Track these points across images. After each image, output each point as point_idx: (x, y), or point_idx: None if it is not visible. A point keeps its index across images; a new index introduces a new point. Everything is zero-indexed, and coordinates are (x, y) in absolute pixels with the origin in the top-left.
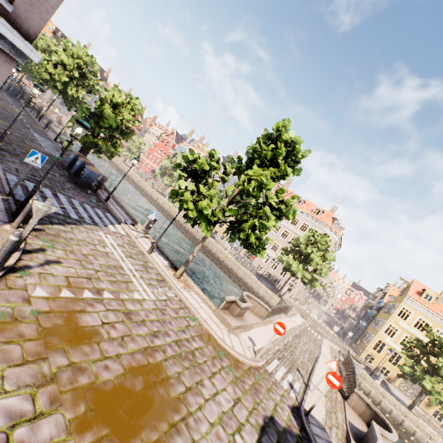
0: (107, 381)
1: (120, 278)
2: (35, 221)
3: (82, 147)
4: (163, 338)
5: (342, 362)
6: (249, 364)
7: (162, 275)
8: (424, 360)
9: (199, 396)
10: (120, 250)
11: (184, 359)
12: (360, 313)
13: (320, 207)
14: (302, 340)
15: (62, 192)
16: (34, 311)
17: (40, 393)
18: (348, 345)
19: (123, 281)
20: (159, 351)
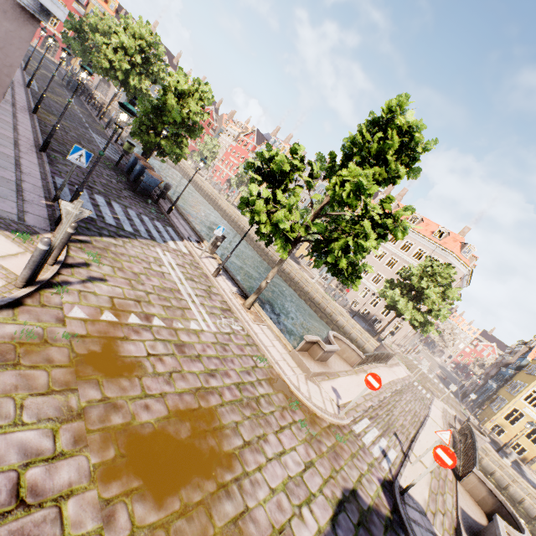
0: (146, 424)
1: (175, 303)
2: (66, 227)
3: (143, 148)
4: (221, 378)
5: (458, 430)
6: (330, 421)
7: (228, 304)
8: None
9: (259, 454)
10: (179, 271)
11: (245, 407)
12: (489, 370)
13: (444, 228)
14: (405, 397)
15: (117, 201)
16: (67, 333)
17: (63, 429)
18: (468, 410)
19: (179, 307)
20: (214, 394)
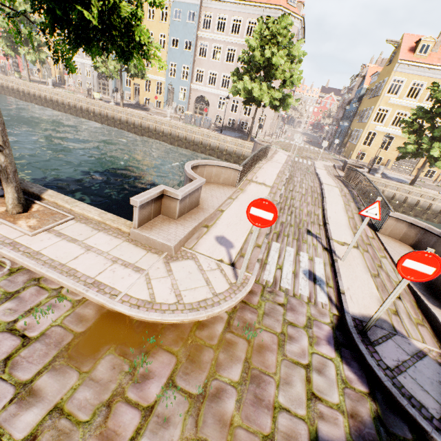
0: None
1: None
2: None
3: None
4: None
5: (343, 178)
6: (227, 309)
7: None
8: (427, 129)
9: None
10: None
11: None
12: (337, 115)
13: None
14: (296, 180)
15: None
16: None
17: None
18: (336, 154)
19: None
20: None
